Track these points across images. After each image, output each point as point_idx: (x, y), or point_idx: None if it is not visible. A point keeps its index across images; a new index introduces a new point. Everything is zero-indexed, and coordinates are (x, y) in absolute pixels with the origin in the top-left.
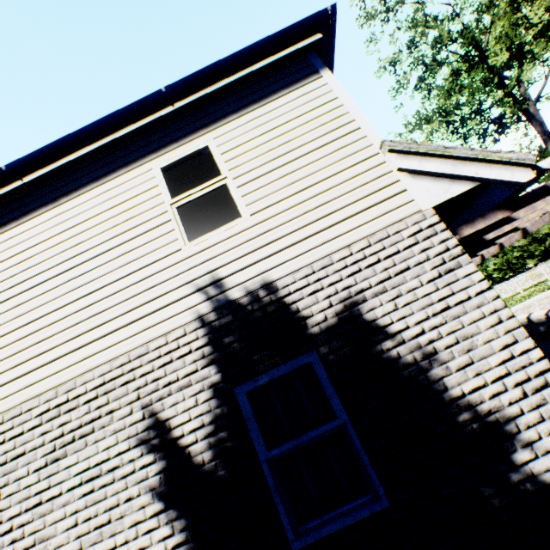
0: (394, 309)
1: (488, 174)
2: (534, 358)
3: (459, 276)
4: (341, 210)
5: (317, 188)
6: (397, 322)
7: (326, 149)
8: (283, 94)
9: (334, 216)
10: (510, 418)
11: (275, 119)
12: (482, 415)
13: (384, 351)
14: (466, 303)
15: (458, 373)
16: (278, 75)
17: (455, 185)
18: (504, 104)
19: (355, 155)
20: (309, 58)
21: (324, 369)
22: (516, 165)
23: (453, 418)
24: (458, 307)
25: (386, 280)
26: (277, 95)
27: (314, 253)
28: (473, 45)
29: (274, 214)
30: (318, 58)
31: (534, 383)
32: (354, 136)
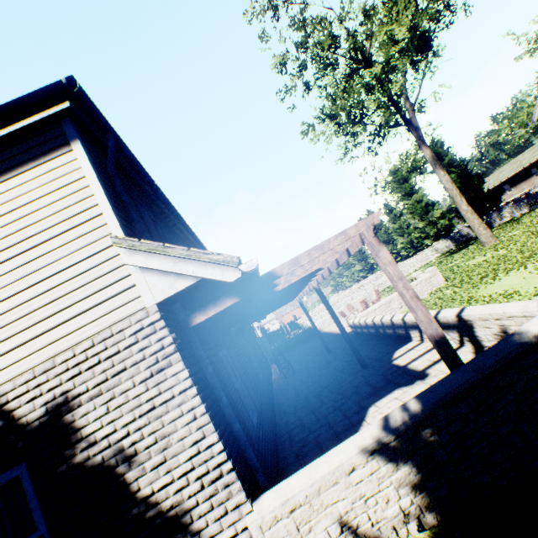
0: (107, 413)
1: (203, 273)
2: (217, 451)
3: (169, 375)
4: (72, 307)
5: (51, 282)
6: (107, 426)
7: (67, 237)
8: (30, 167)
9: (64, 313)
10: (188, 510)
11: (18, 198)
12: (166, 510)
13: (91, 456)
14: (170, 402)
15: (153, 472)
16: (27, 143)
17: (181, 280)
18: (385, 110)
19: (94, 245)
20: (63, 126)
21: (31, 481)
22: (226, 265)
23: (141, 517)
24: (163, 406)
25: (104, 382)
26: (23, 168)
27: (38, 356)
28: (356, 51)
29: (3, 311)
30: (71, 127)
31: (212, 475)
32: (96, 222)
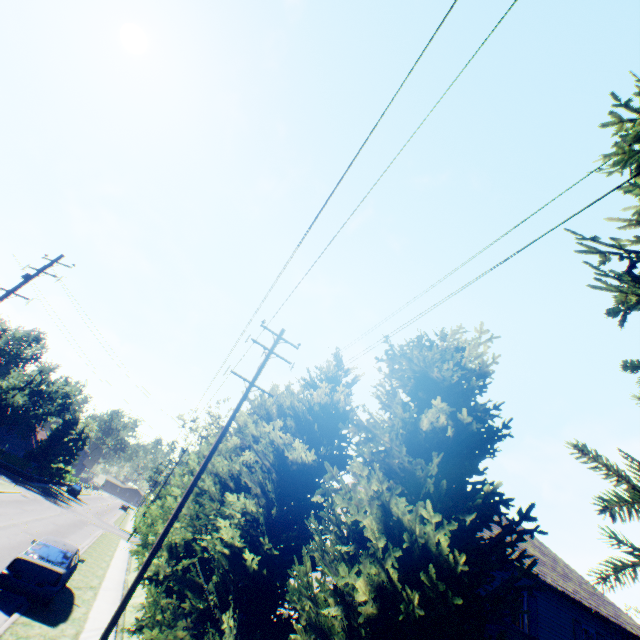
0: None
1: None
2: None
3: None
4: None
5: None
6: None
7: None
8: None
9: None
10: None
11: None
12: None
13: None
14: None
15: None
16: None
17: None
18: None
19: None
20: None
21: None
22: None
23: None
24: None
25: None
26: None
27: None
28: None
29: None
30: None
31: None
32: None
